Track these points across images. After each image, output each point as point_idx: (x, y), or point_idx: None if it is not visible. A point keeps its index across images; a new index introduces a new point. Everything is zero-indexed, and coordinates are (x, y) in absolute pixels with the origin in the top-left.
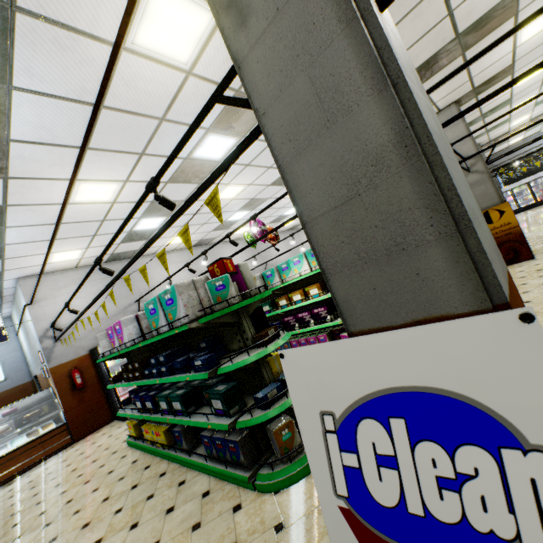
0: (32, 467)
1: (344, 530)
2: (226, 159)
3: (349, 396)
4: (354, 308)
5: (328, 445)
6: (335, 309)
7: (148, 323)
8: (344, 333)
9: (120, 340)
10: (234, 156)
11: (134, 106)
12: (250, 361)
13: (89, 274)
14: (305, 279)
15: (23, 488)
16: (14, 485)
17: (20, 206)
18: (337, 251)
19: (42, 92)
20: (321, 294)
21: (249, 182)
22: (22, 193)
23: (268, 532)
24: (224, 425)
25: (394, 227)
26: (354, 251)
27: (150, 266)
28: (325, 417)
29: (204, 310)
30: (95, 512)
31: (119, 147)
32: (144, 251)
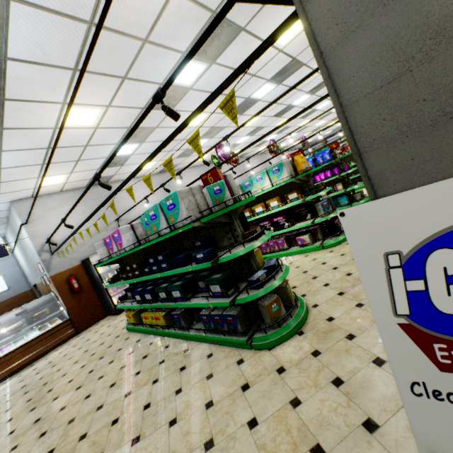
0: (47, 353)
1: (401, 340)
2: (246, 60)
3: (421, 234)
4: (387, 180)
5: (391, 279)
6: (291, 217)
7: (141, 231)
8: (300, 237)
9: (119, 246)
10: (255, 56)
11: (121, 25)
12: (246, 251)
13: (87, 190)
14: (264, 194)
15: (45, 367)
16: (36, 366)
17: (15, 130)
18: (376, 129)
19: (38, 4)
20: (280, 206)
21: (211, 110)
22: (17, 116)
23: (272, 374)
24: (225, 303)
25: (444, 98)
26: (395, 127)
27: (124, 190)
28: (389, 257)
29: (201, 213)
30: (117, 376)
31: (105, 69)
32: (148, 162)
